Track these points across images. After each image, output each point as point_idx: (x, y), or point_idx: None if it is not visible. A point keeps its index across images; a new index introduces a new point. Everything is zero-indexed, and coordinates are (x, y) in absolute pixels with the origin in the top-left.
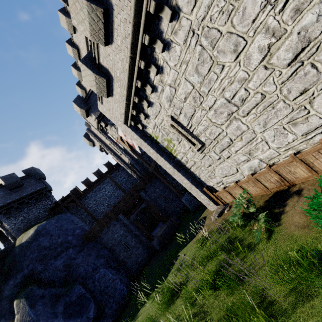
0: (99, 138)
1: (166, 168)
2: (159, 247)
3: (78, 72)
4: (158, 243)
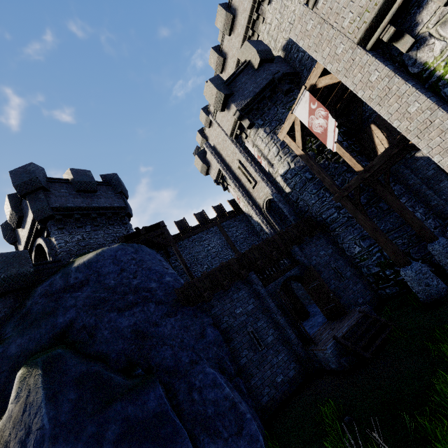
0: (221, 159)
1: (446, 155)
2: (345, 361)
3: (219, 57)
4: (337, 352)
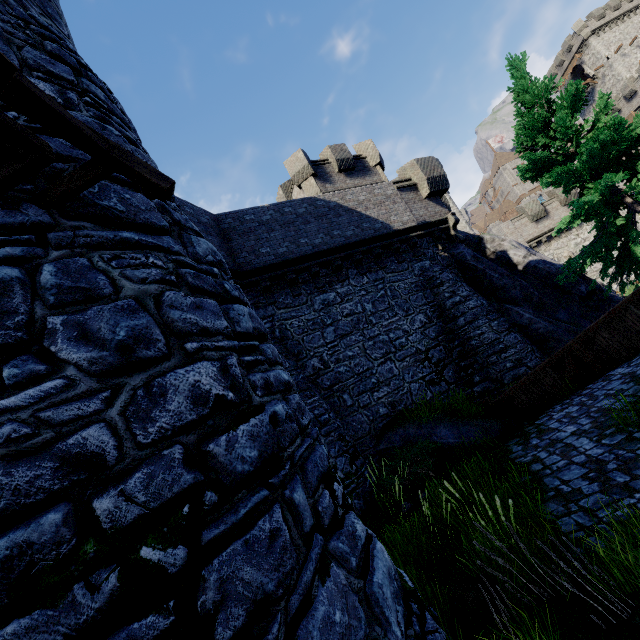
0: None
1: None
2: None
3: None
4: None
